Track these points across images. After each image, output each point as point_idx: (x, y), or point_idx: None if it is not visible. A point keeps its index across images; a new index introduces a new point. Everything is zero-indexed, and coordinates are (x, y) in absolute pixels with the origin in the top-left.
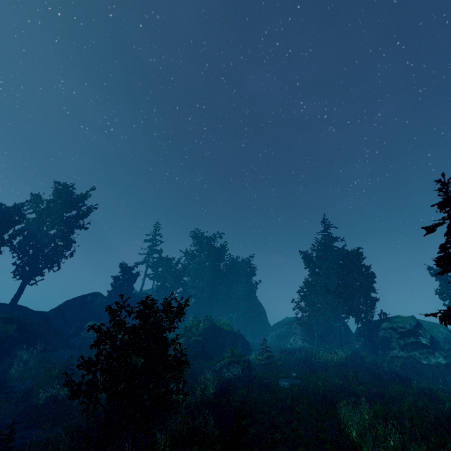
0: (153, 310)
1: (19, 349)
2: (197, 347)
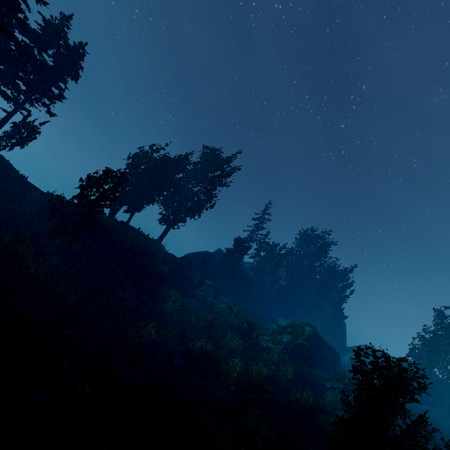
0: (391, 368)
1: (166, 286)
2: (303, 350)
